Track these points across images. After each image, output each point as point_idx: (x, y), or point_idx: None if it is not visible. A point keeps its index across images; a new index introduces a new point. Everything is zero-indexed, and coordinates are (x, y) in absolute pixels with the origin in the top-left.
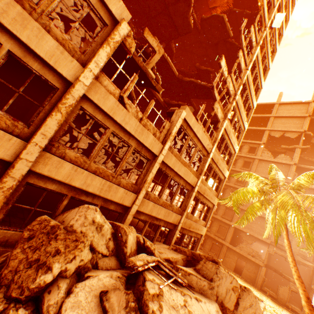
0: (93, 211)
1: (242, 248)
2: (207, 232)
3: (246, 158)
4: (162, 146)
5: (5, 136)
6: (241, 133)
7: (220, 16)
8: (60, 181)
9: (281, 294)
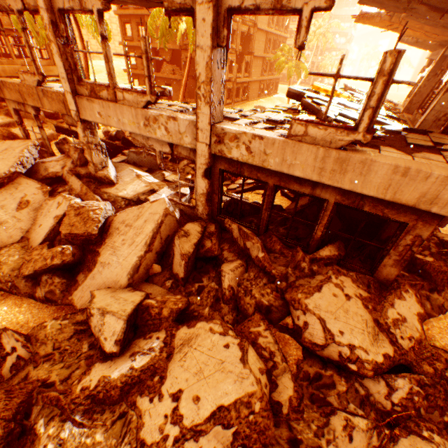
0: None
1: (165, 71)
2: (135, 72)
3: None
4: None
5: None
6: None
7: None
8: None
9: None
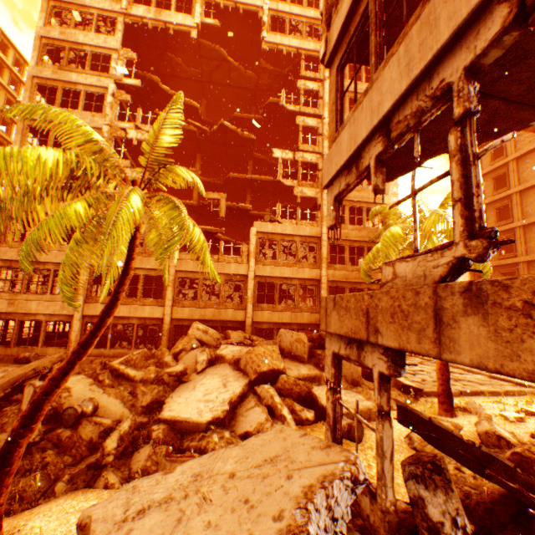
0: (196, 324)
1: None
2: None
3: (493, 172)
4: (247, 266)
5: (156, 308)
6: None
7: (268, 104)
8: (188, 319)
9: None
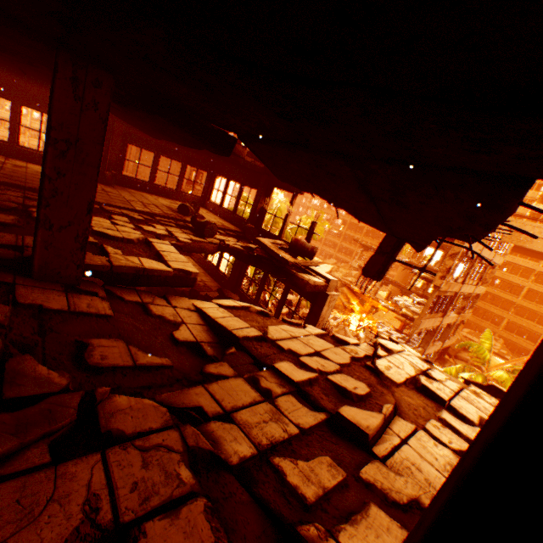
0: None
1: None
2: None
3: None
4: None
5: None
6: None
7: None
8: None
9: None
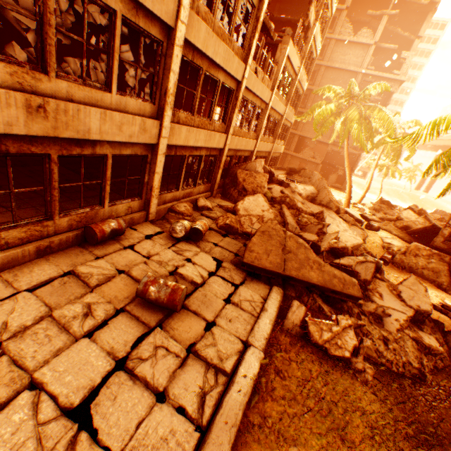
0: (263, 162)
1: (305, 154)
2: None
3: None
4: (271, 94)
5: (222, 136)
6: (326, 24)
7: None
8: (232, 149)
9: (330, 180)
